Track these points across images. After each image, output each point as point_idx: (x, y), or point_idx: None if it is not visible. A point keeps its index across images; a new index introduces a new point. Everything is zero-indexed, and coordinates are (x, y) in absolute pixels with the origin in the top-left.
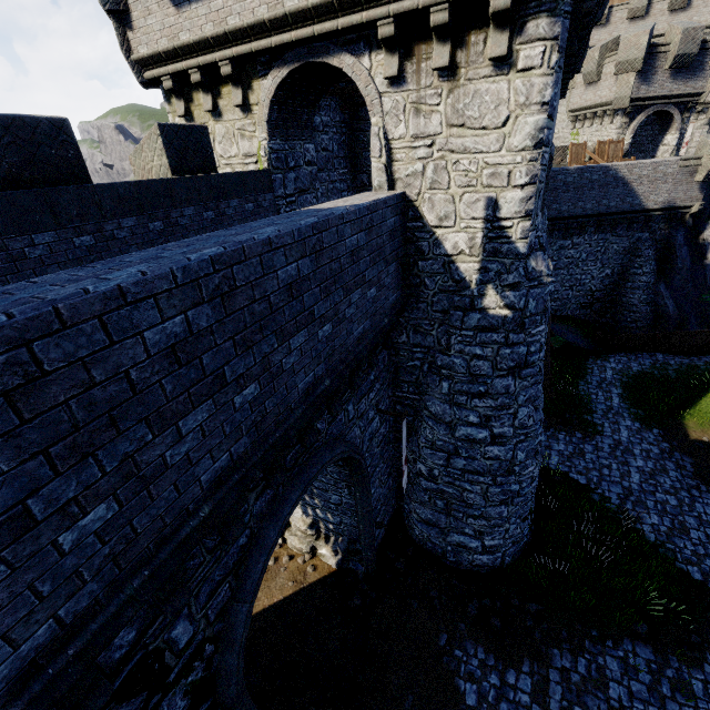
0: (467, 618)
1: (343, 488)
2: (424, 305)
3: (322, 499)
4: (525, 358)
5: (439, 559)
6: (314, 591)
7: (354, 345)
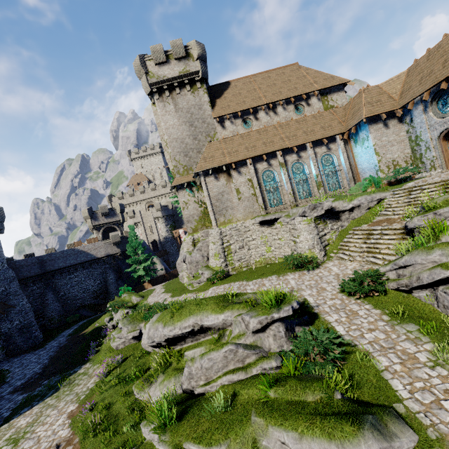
0: None
1: None
2: None
3: None
4: None
5: None
6: None
7: None
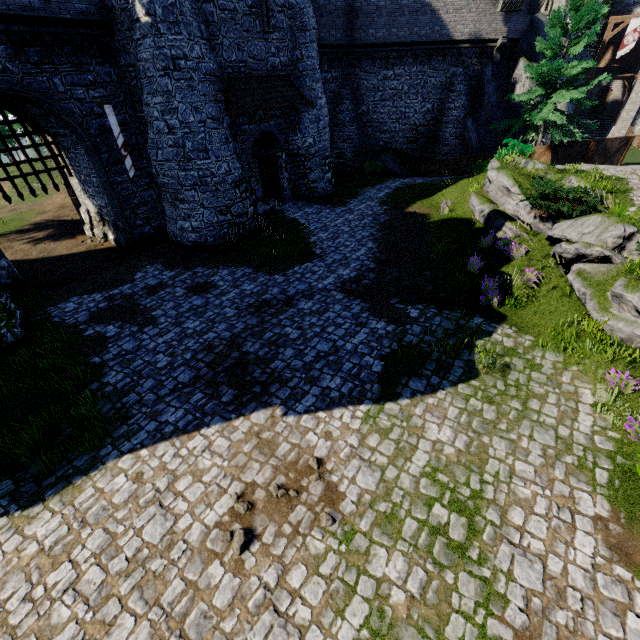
0: (166, 258)
1: (93, 169)
2: (120, 26)
3: (92, 186)
4: (173, 63)
5: (175, 242)
6: (96, 252)
7: (18, 9)
